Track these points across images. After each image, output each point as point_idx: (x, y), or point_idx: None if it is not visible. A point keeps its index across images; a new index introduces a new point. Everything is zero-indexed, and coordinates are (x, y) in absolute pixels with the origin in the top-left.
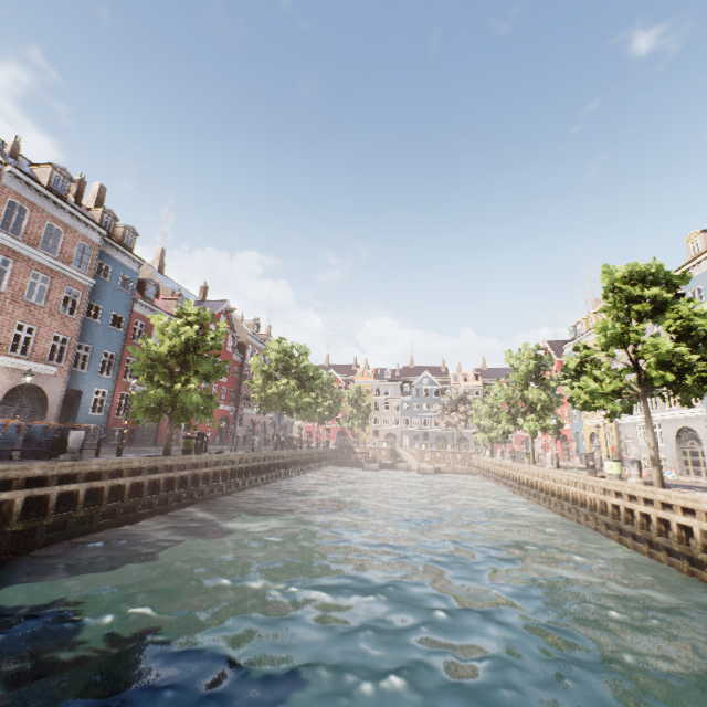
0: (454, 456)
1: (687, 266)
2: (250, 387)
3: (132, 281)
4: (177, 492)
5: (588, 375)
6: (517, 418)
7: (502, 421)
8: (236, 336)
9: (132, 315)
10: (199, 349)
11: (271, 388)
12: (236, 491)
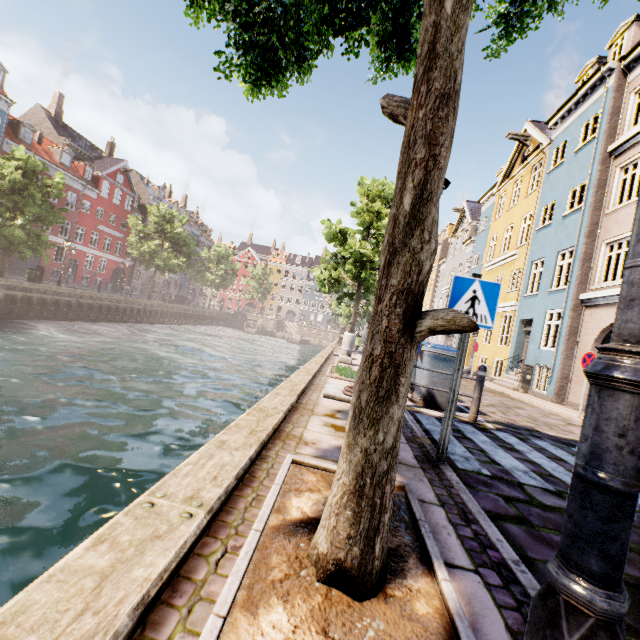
0: (327, 334)
1: (486, 197)
2: (127, 243)
3: (0, 120)
4: (4, 305)
5: (322, 264)
6: (342, 303)
7: (333, 305)
8: (137, 197)
9: (2, 154)
10: (24, 192)
11: (143, 246)
12: (86, 320)
